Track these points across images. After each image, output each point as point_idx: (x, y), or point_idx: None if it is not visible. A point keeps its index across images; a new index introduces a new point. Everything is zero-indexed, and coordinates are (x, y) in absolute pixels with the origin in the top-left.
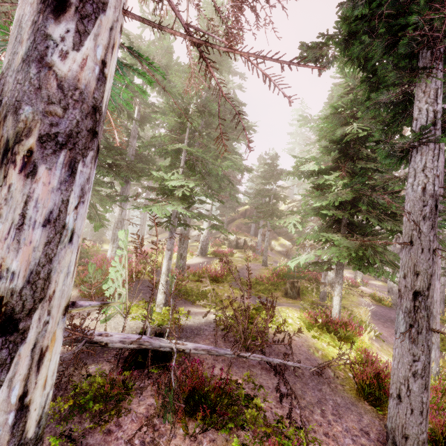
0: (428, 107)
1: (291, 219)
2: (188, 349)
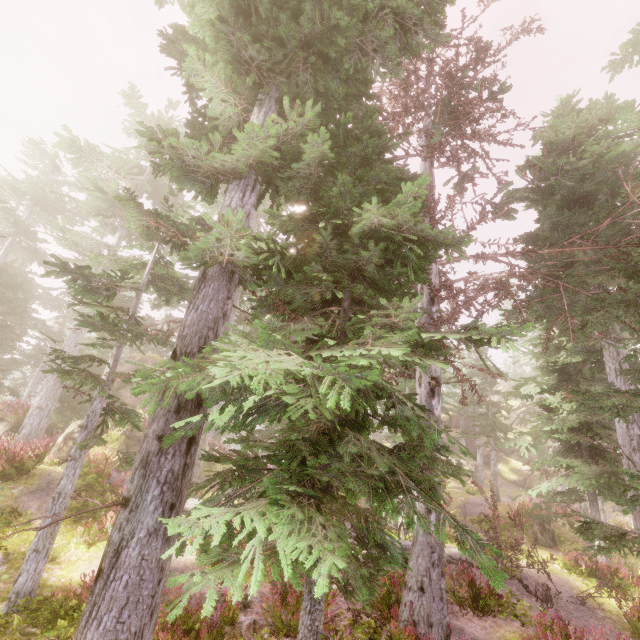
0: (614, 363)
1: (522, 442)
2: (453, 560)
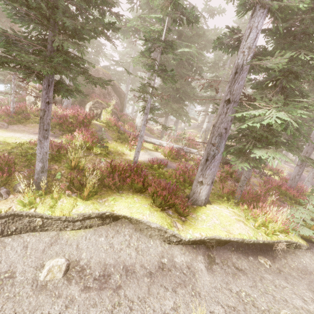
0: None
1: None
2: None
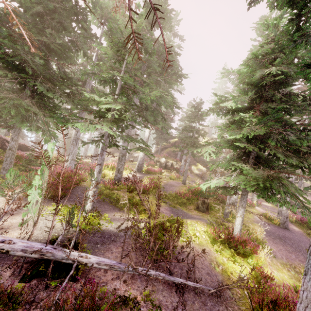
0: None
1: (207, 149)
2: (91, 263)
